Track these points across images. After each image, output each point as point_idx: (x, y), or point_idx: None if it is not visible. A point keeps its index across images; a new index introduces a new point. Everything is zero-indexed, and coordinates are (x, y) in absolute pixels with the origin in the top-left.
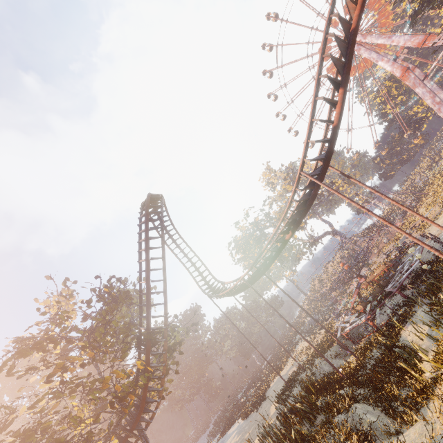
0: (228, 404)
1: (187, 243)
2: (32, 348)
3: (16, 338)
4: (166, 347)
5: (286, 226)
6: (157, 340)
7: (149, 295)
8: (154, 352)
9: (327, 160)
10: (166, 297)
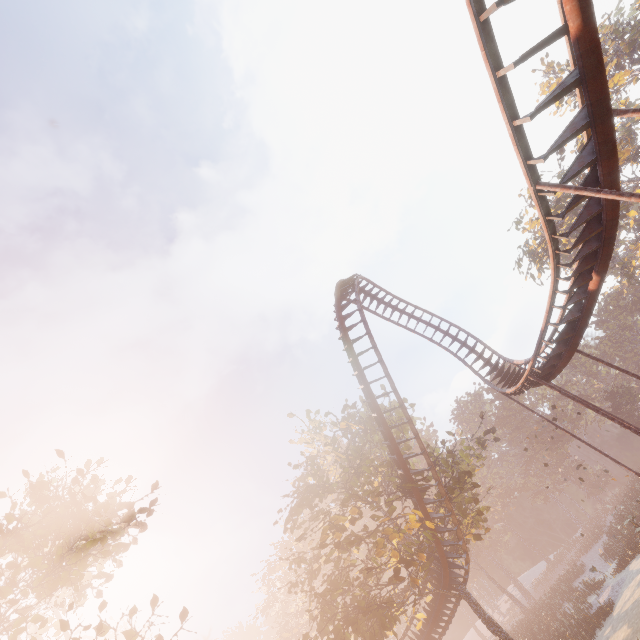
0: (626, 505)
1: (430, 313)
2: (300, 506)
3: (284, 496)
4: (443, 491)
5: (574, 274)
6: (425, 487)
7: (388, 431)
8: (429, 500)
9: (597, 123)
10: (413, 427)
